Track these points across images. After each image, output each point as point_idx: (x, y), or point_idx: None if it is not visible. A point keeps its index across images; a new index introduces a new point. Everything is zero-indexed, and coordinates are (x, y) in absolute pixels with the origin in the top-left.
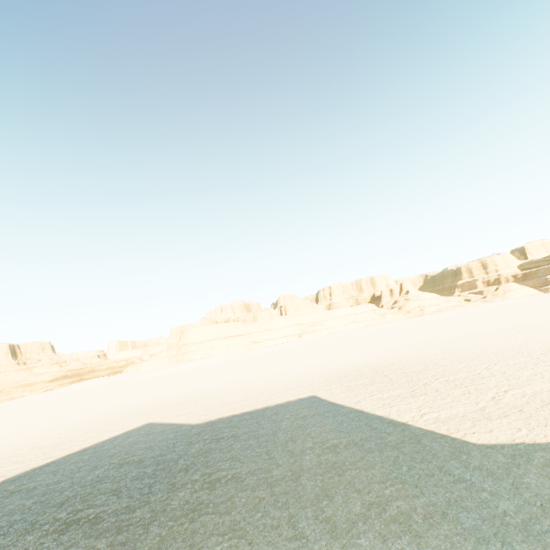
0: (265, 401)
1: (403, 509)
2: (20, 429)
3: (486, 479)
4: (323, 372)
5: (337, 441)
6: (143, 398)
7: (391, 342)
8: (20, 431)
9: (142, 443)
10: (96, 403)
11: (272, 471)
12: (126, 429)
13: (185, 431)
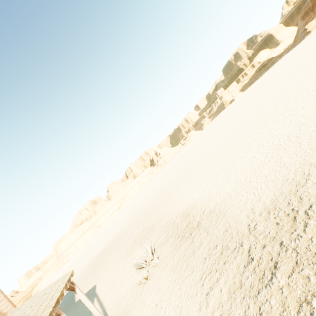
0: None
1: None
2: None
3: None
4: (94, 256)
5: None
6: None
7: (133, 209)
8: None
9: None
10: None
11: None
12: None
13: None
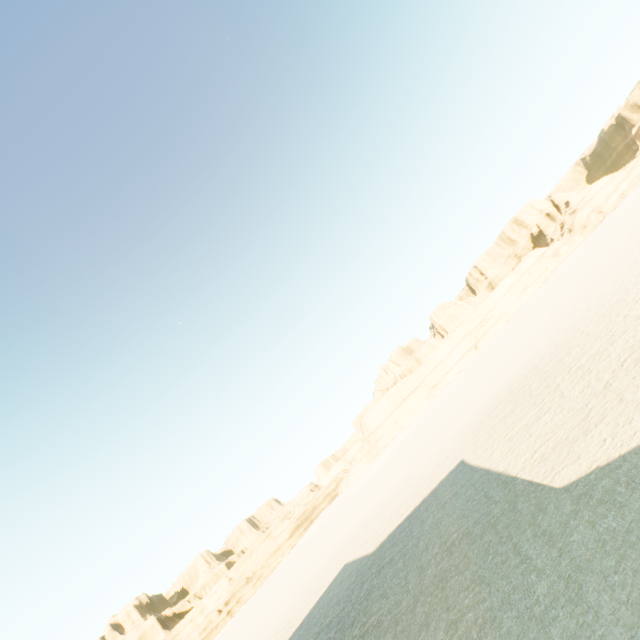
0: (424, 490)
1: (469, 623)
2: (273, 610)
3: (543, 550)
4: (480, 409)
5: (456, 534)
6: (348, 527)
7: (556, 306)
8: (273, 613)
9: (335, 598)
10: (319, 550)
11: (402, 602)
12: (330, 581)
13: (362, 568)
